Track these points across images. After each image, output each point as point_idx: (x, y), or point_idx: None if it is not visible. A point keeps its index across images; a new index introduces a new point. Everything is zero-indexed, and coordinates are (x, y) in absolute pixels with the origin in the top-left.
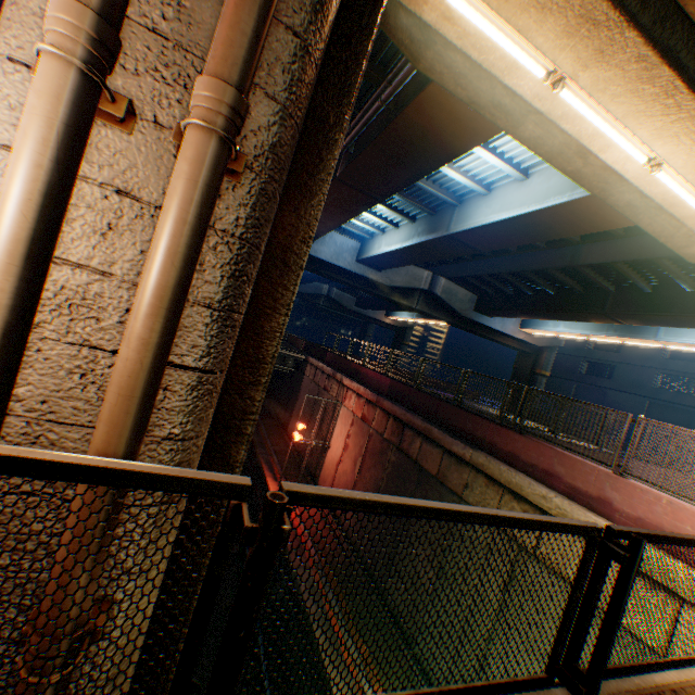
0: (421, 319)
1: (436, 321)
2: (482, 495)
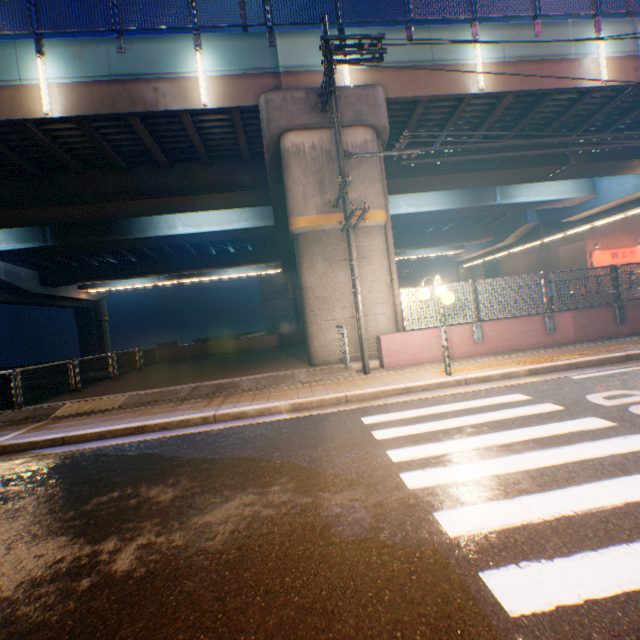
0: (181, 279)
1: (205, 278)
2: None
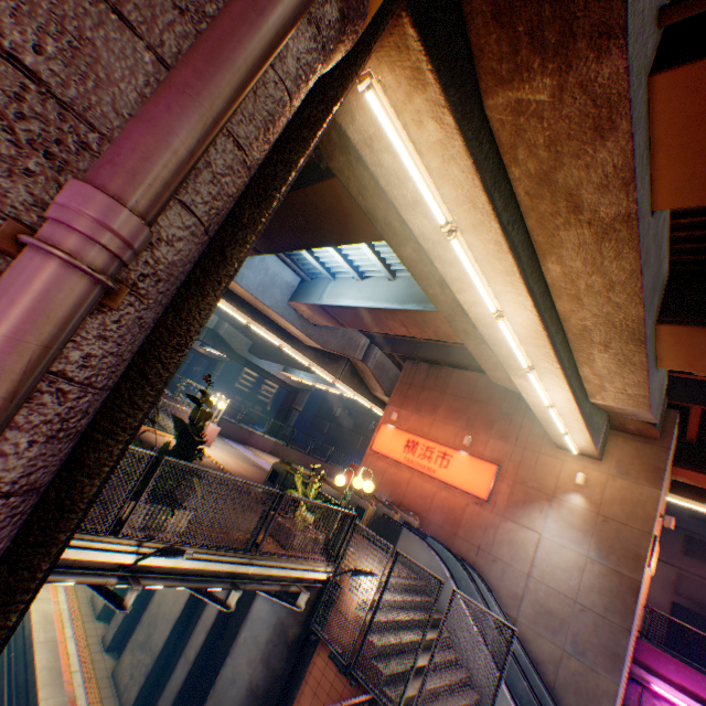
0: None
1: None
2: None
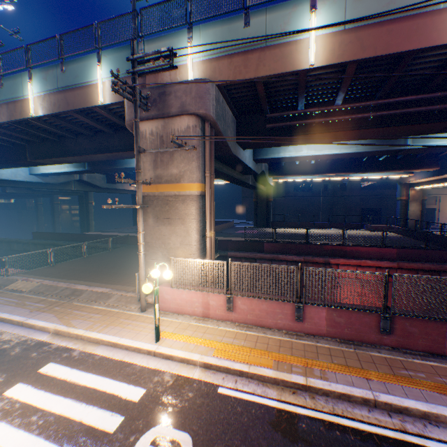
0: None
1: None
2: None
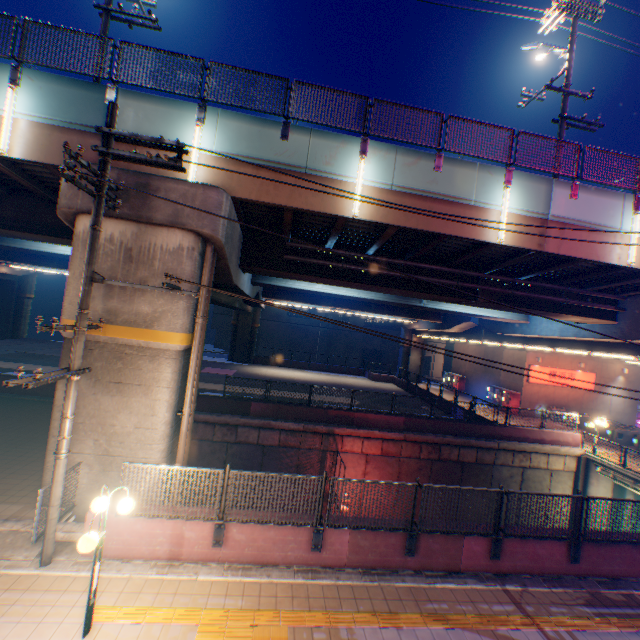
0: None
1: None
2: (504, 458)
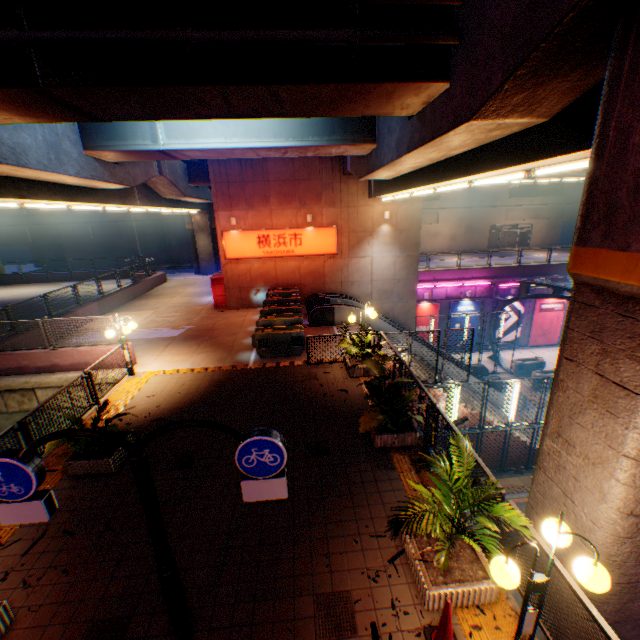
0: None
1: None
2: None
